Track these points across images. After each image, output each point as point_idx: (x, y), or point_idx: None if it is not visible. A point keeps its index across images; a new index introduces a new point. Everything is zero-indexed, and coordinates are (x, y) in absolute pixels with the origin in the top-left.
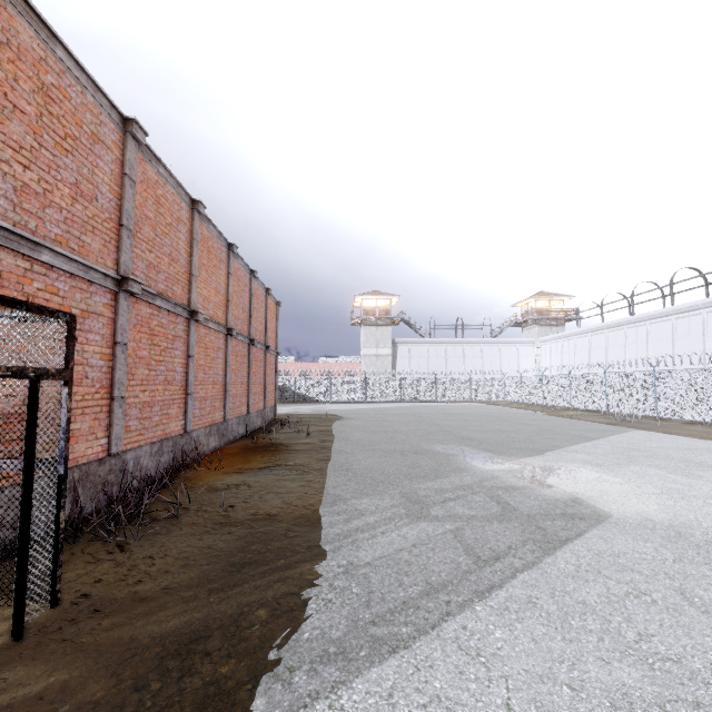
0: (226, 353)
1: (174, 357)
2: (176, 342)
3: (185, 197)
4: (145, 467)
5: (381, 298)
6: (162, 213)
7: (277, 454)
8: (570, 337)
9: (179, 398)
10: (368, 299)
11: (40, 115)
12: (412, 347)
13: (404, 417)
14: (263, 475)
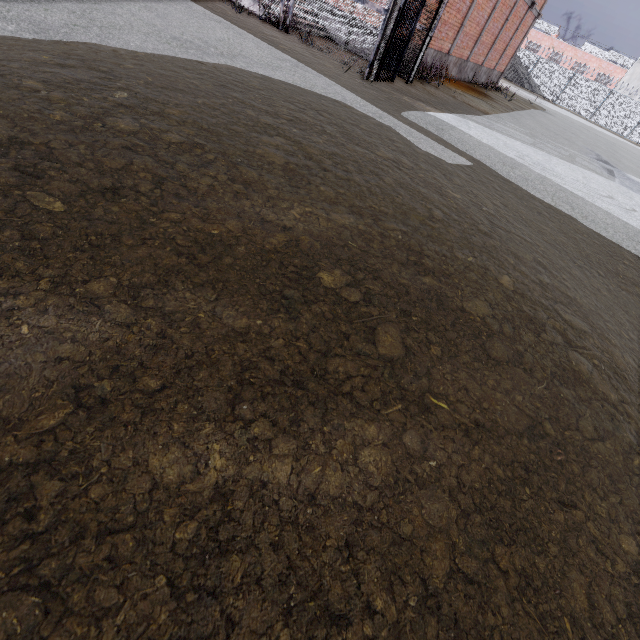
0: None
1: None
2: None
3: None
4: (427, 63)
5: None
6: None
7: (484, 97)
8: None
9: (457, 27)
10: None
11: None
12: None
13: (598, 138)
14: (472, 98)
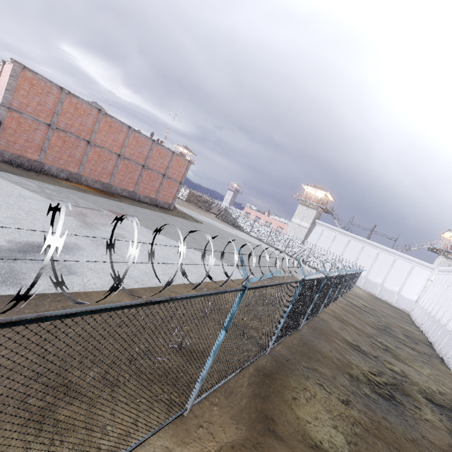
0: (117, 162)
1: (76, 151)
2: (79, 147)
3: (95, 108)
4: (53, 172)
5: (318, 191)
6: (79, 111)
7: (100, 193)
8: (449, 272)
9: (77, 163)
10: (312, 190)
11: (30, 89)
12: (325, 229)
13: (213, 233)
14: (71, 186)
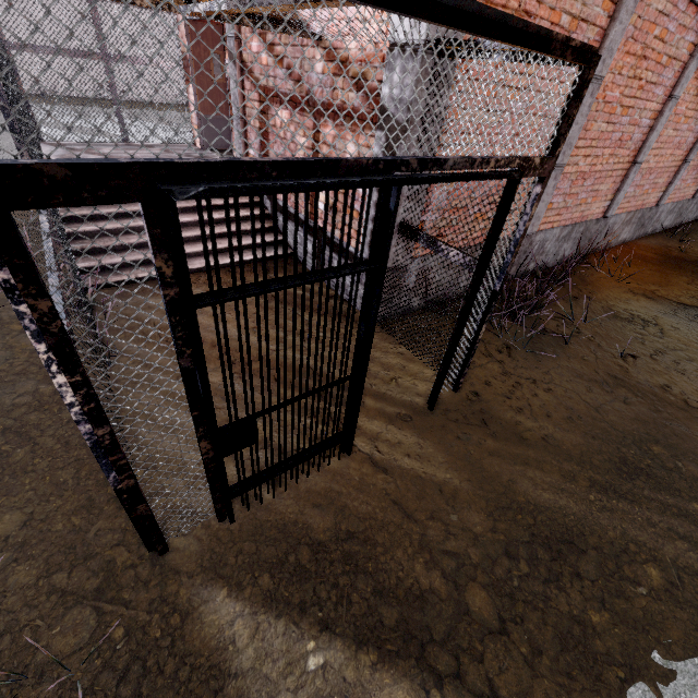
0: None
1: (648, 100)
2: (666, 69)
3: None
4: (545, 252)
5: None
6: None
7: None
8: None
9: (620, 169)
10: None
11: None
12: None
13: None
14: (685, 320)
